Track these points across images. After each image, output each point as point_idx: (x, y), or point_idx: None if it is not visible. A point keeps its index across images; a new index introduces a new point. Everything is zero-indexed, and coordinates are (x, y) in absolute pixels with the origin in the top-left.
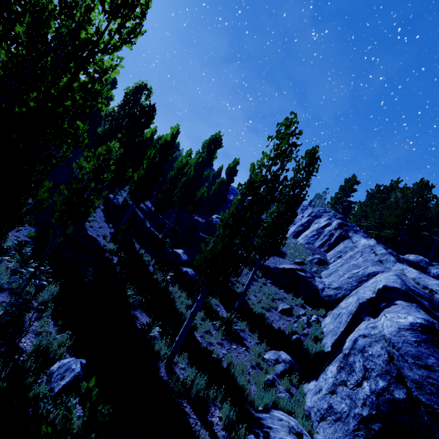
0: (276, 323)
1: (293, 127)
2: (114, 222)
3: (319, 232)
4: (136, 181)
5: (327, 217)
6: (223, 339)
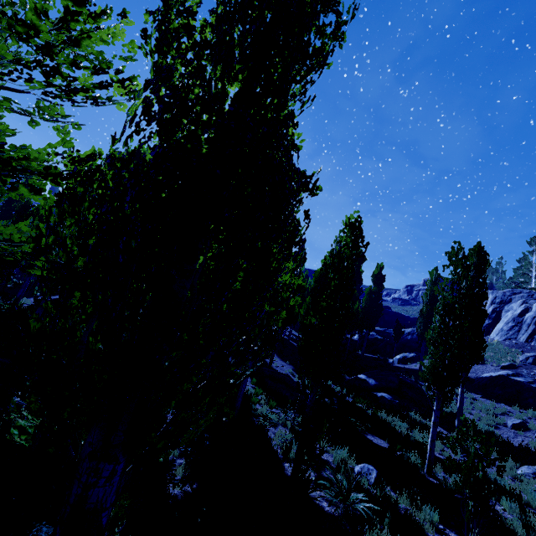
0: (513, 440)
1: (461, 253)
2: (287, 358)
3: (517, 321)
4: (303, 316)
5: (520, 301)
6: (462, 456)
